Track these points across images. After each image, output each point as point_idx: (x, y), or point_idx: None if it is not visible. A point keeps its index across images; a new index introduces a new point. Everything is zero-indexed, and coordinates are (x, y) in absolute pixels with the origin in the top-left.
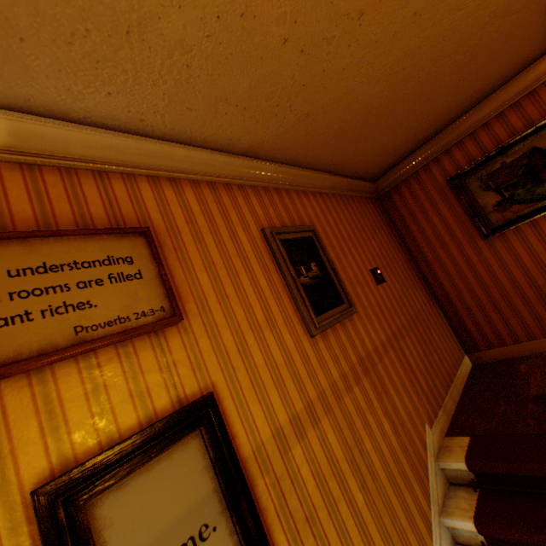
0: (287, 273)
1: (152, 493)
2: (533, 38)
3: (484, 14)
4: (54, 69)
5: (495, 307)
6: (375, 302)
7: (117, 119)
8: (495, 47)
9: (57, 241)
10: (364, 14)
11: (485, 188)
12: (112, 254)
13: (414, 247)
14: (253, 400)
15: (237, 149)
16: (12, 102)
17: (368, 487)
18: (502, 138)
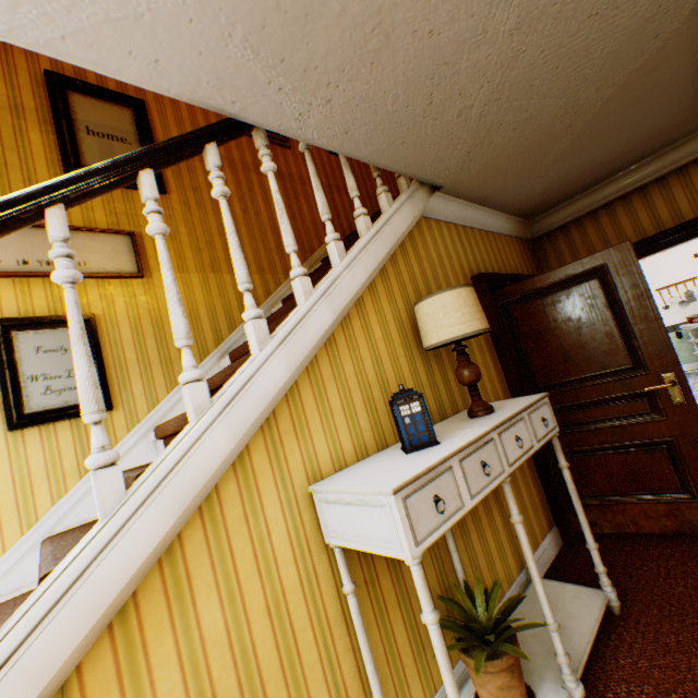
0: None
1: (100, 111)
2: None
3: None
4: None
5: None
6: (320, 160)
7: None
8: None
9: None
10: None
11: None
12: None
13: None
14: (174, 127)
15: None
16: None
17: (250, 216)
18: None
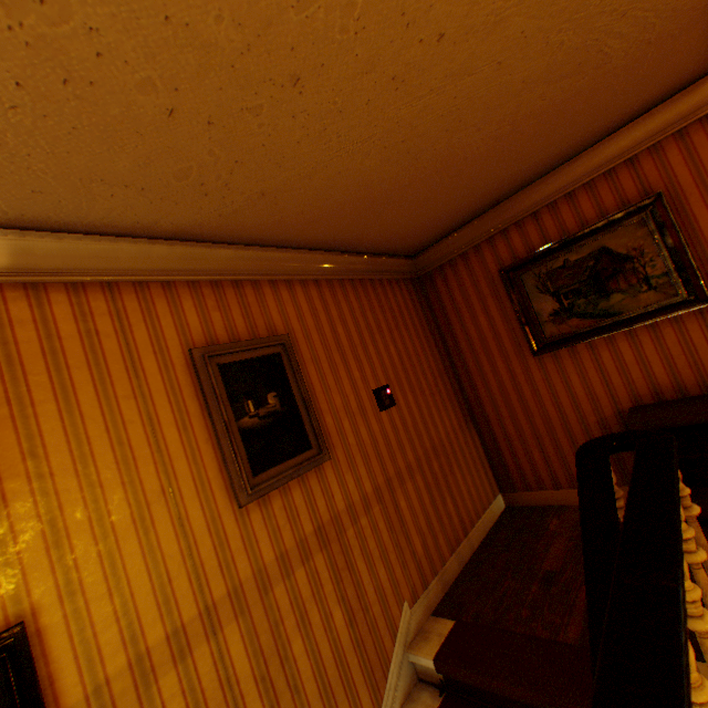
0: (218, 416)
1: None
2: (606, 106)
3: (513, 79)
4: None
5: (538, 442)
6: (370, 437)
7: None
8: (547, 115)
9: None
10: (302, 80)
11: (543, 290)
12: None
13: (455, 351)
14: (107, 618)
15: (159, 232)
16: None
17: None
18: (570, 227)
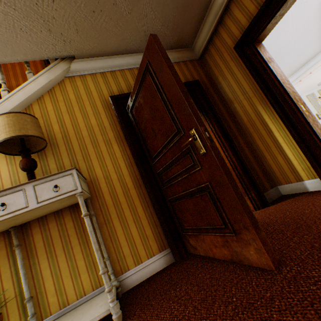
0: None
1: None
2: None
3: None
4: None
5: None
6: None
7: None
8: None
9: None
10: None
11: None
12: None
13: None
14: (13, 79)
15: None
16: None
17: None
18: None
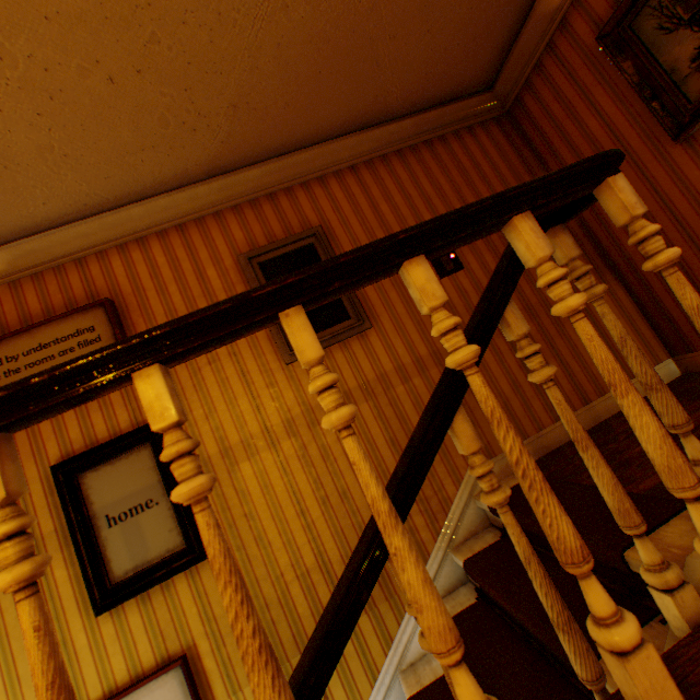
0: None
1: (116, 476)
2: None
3: None
4: (2, 211)
5: None
6: None
7: (70, 214)
8: None
9: (47, 328)
10: None
11: (671, 27)
12: (81, 328)
13: None
14: (204, 424)
15: (196, 177)
16: (8, 238)
17: (333, 505)
18: None
